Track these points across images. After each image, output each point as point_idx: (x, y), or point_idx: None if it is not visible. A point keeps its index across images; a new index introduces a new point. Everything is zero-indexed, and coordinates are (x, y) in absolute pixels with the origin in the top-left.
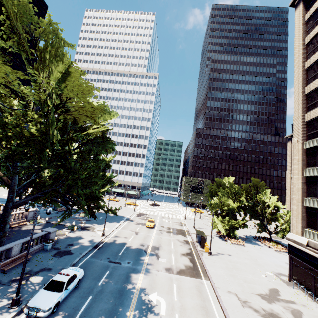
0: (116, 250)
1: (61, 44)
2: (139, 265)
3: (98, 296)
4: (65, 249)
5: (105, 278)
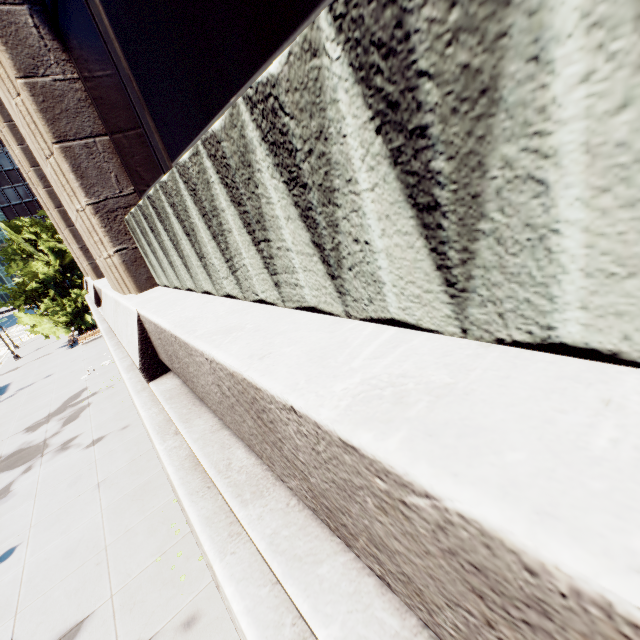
0: None
1: None
2: None
3: None
4: None
5: None
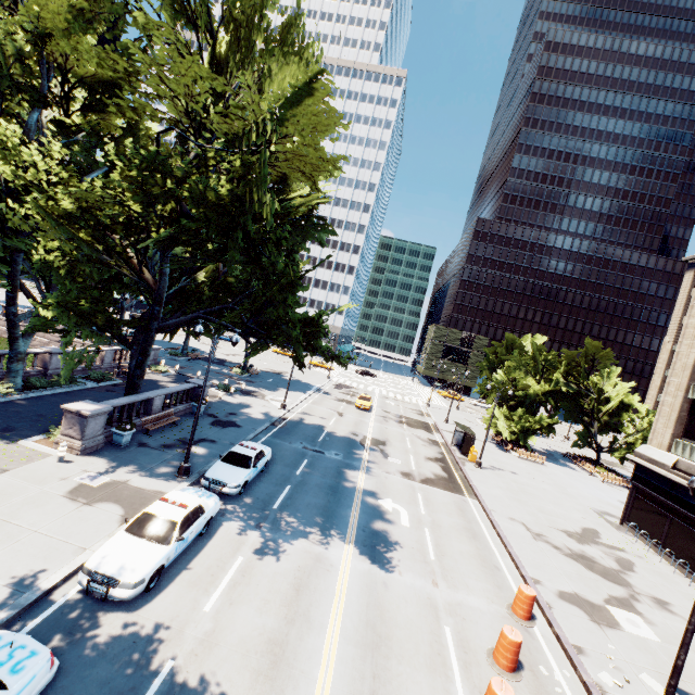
0: (310, 434)
1: (252, 1)
2: (355, 460)
3: (300, 488)
4: (226, 418)
5: (304, 467)
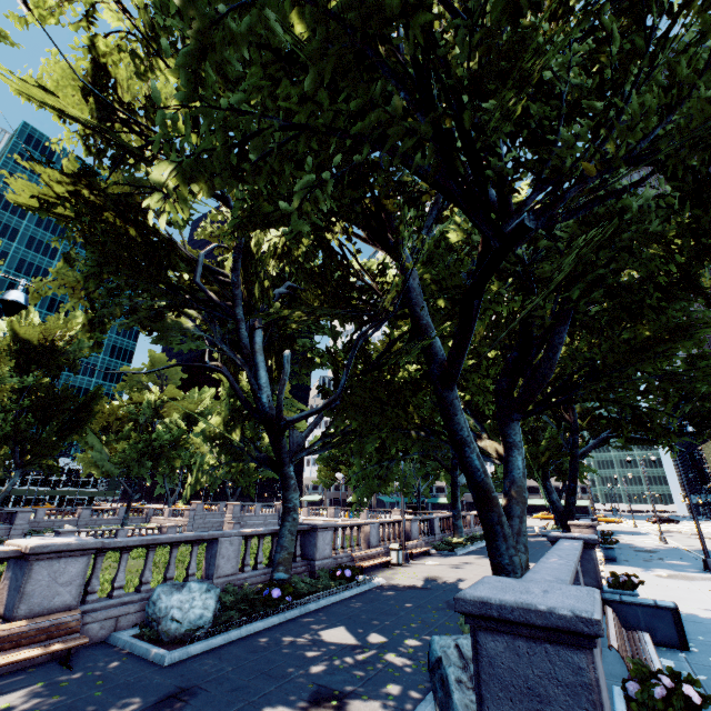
0: None
1: None
2: None
3: None
4: (637, 549)
5: None
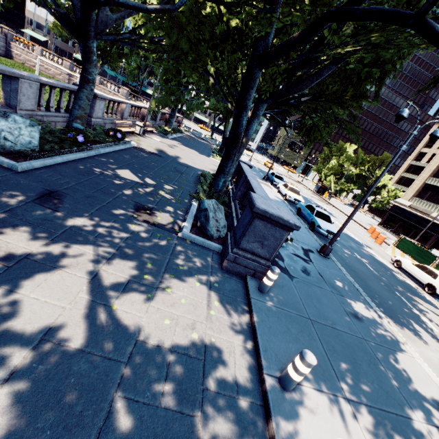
0: None
1: None
2: None
3: None
4: None
5: None
